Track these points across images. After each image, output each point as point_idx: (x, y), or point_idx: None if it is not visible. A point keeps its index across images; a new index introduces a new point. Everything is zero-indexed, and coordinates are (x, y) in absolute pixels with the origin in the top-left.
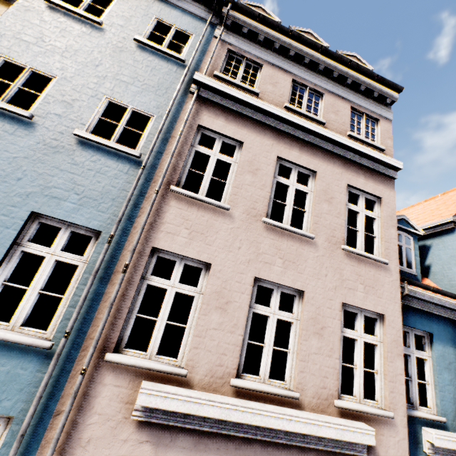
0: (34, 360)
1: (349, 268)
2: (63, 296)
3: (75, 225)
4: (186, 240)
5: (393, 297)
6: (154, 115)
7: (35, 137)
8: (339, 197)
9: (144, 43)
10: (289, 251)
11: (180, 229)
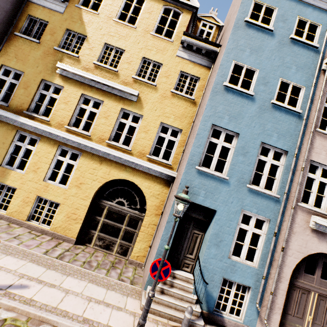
0: (273, 201)
1: None
2: (275, 178)
3: (275, 148)
4: (324, 157)
5: None
6: (304, 87)
7: (255, 105)
8: None
9: (295, 39)
10: None
11: (321, 151)
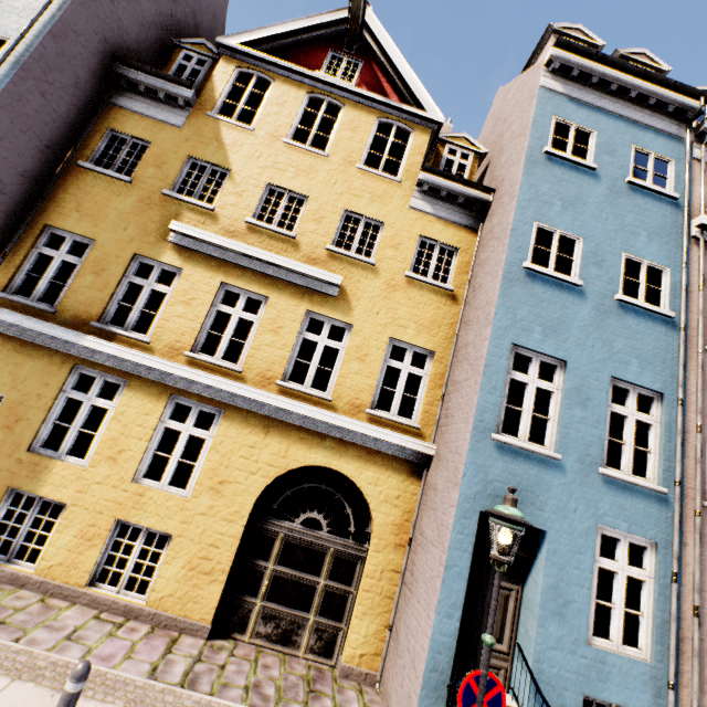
0: (655, 502)
1: None
2: (650, 451)
3: (637, 387)
4: None
5: None
6: (667, 268)
7: (588, 305)
8: None
9: (636, 185)
10: None
11: None
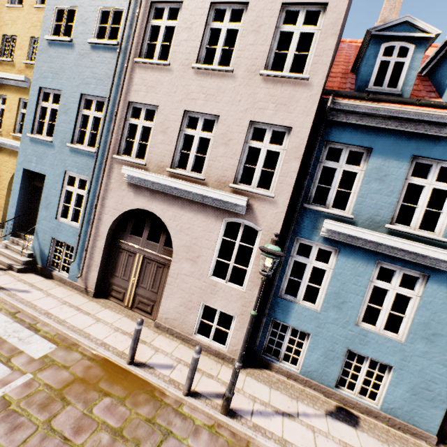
0: (92, 158)
1: (263, 92)
2: (98, 133)
3: (98, 97)
4: (145, 94)
5: (307, 111)
6: (125, 8)
7: (75, 53)
8: (269, 22)
9: None
10: (211, 87)
11: (142, 87)
